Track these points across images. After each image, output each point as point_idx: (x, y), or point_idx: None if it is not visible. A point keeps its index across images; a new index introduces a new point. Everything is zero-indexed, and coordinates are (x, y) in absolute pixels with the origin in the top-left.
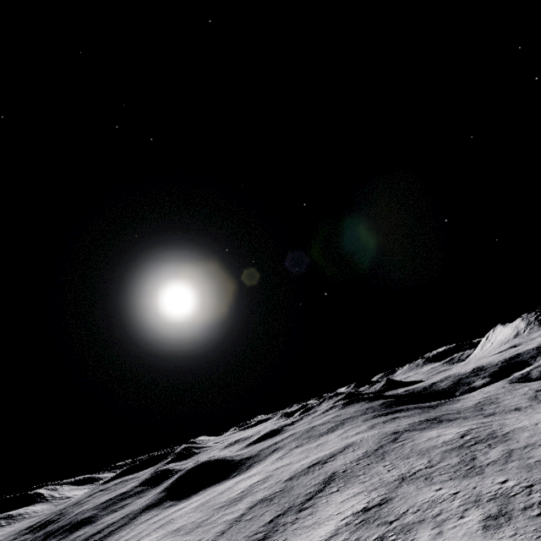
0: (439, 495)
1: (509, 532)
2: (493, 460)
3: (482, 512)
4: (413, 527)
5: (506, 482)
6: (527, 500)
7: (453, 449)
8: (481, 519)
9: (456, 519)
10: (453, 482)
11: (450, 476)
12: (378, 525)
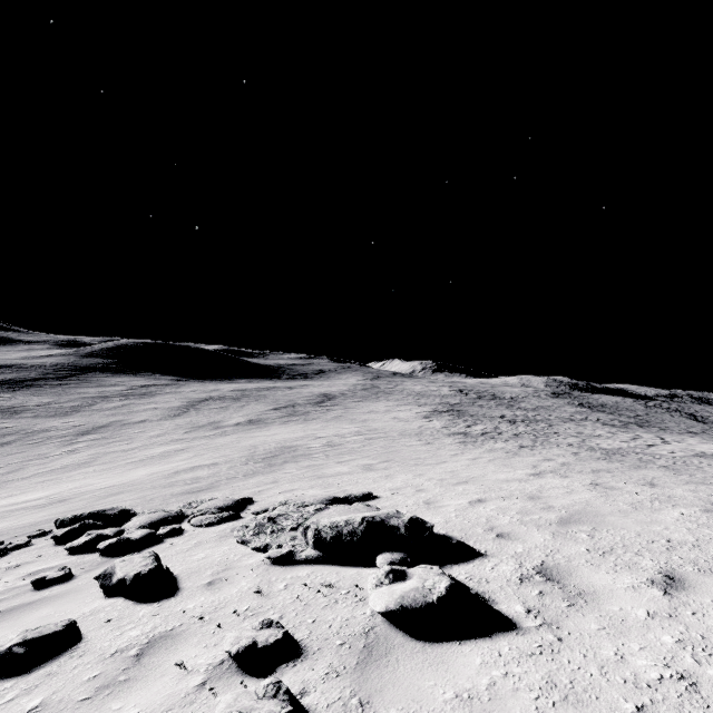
0: None
1: None
2: None
3: None
4: None
5: None
6: None
7: None
8: None
9: None
10: None
11: None
12: None
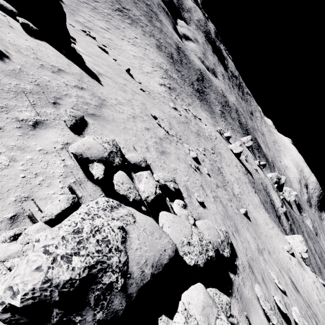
0: (141, 19)
1: (162, 54)
2: (157, 27)
3: (155, 42)
4: (134, 22)
5: (161, 39)
6: (165, 50)
7: (144, 2)
8: (155, 44)
9: (149, 36)
10: (145, 19)
11: (144, 15)
12: (117, 1)
